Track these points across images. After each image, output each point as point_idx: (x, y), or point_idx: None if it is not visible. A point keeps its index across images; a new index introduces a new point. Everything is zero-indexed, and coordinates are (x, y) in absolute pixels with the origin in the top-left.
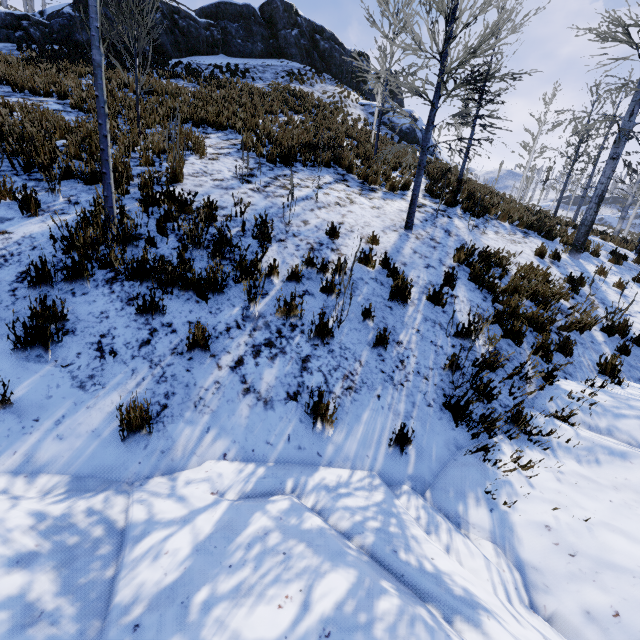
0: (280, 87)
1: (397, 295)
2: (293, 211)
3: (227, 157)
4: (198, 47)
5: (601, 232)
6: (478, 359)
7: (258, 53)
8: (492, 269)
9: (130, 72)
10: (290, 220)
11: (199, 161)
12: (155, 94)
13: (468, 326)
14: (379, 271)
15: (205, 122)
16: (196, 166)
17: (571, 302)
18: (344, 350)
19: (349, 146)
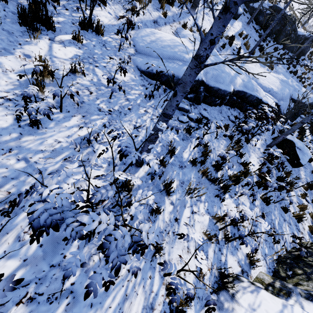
0: None
1: None
2: None
3: None
4: None
5: None
6: None
7: None
8: None
9: None
10: None
11: None
12: None
13: None
14: None
15: None
16: None
17: None
18: None
19: None
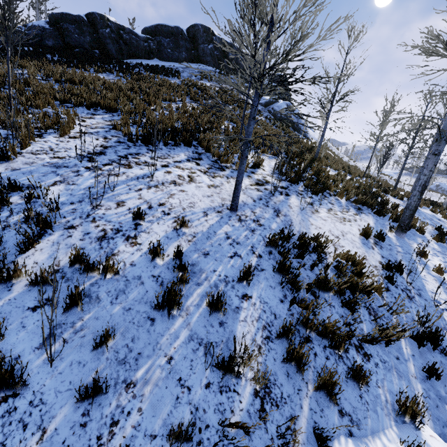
0: (190, 82)
1: (164, 305)
2: (116, 191)
3: (90, 136)
4: (137, 53)
5: (433, 203)
6: (223, 421)
7: (182, 59)
8: (308, 255)
9: (73, 67)
10: (103, 201)
11: (56, 139)
12: (68, 83)
13: (229, 360)
14: (168, 265)
15: (100, 105)
16: (47, 143)
17: (384, 296)
18: (34, 407)
19: (226, 128)
